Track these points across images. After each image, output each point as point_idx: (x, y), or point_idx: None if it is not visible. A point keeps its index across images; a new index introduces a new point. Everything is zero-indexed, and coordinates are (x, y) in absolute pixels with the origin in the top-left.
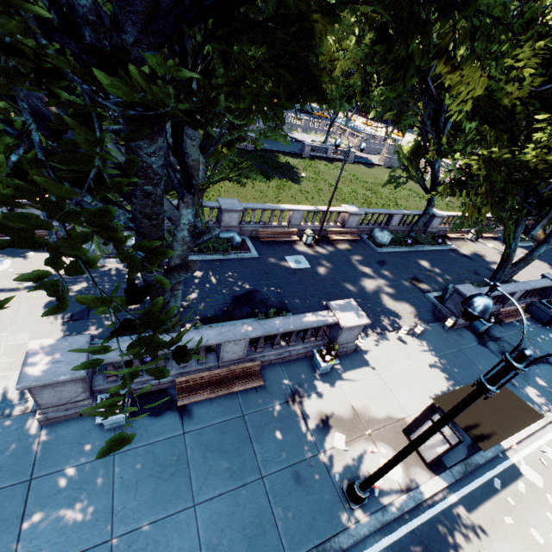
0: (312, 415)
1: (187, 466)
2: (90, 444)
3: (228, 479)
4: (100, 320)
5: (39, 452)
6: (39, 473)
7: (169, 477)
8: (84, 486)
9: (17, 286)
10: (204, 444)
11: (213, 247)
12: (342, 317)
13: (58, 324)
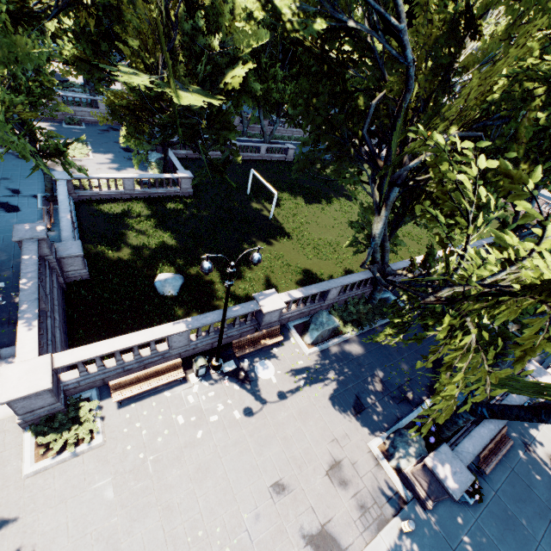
0: (544, 458)
1: (515, 517)
2: (459, 516)
3: (540, 519)
4: (373, 407)
5: (440, 530)
6: (453, 545)
7: (513, 527)
8: (481, 547)
9: (298, 388)
10: (511, 498)
11: (383, 311)
12: (542, 381)
13: (354, 419)
